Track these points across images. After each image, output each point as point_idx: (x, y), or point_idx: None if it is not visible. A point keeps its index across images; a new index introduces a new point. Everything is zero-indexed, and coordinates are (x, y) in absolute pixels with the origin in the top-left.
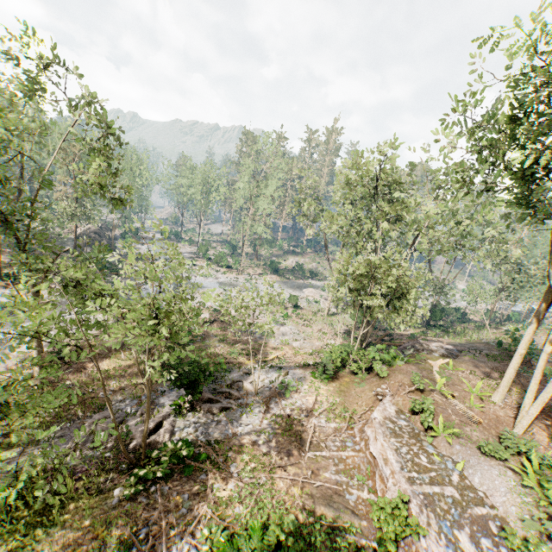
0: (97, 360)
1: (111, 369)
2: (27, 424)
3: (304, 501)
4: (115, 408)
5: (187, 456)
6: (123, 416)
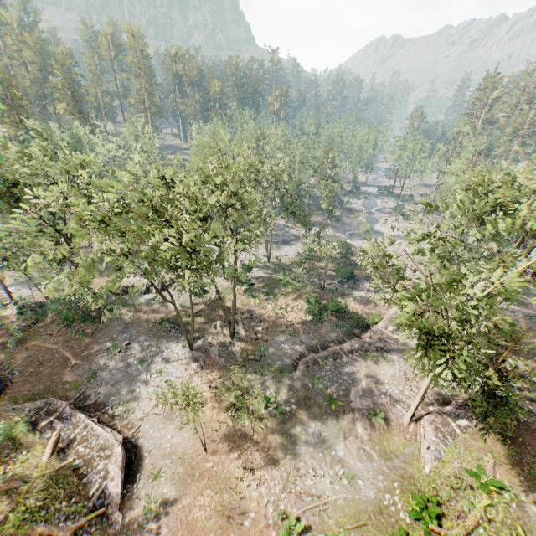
0: (320, 262)
1: (323, 266)
2: (300, 273)
3: (359, 311)
4: (321, 277)
5: (335, 292)
6: (323, 279)
